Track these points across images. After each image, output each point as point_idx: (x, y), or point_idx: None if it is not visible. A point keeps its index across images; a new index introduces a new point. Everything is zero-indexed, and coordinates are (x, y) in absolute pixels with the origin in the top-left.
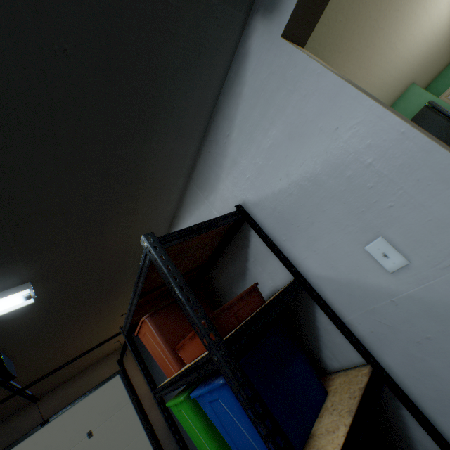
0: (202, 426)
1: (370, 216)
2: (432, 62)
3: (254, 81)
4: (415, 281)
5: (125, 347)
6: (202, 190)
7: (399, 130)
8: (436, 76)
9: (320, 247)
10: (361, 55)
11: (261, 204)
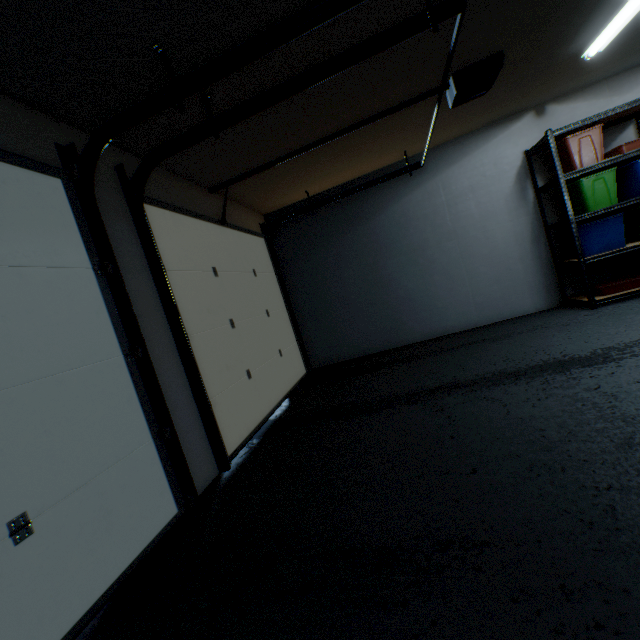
0: (615, 185)
1: None
2: None
3: None
4: None
5: (329, 200)
6: (610, 91)
7: None
8: None
9: None
10: None
11: None
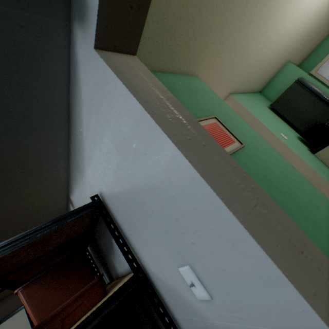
0: None
1: (179, 243)
2: (303, 44)
3: (86, 88)
4: (218, 316)
5: None
6: (77, 171)
7: (190, 174)
8: (309, 55)
9: (151, 251)
10: (235, 44)
11: (111, 199)
